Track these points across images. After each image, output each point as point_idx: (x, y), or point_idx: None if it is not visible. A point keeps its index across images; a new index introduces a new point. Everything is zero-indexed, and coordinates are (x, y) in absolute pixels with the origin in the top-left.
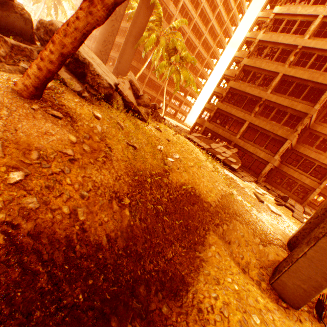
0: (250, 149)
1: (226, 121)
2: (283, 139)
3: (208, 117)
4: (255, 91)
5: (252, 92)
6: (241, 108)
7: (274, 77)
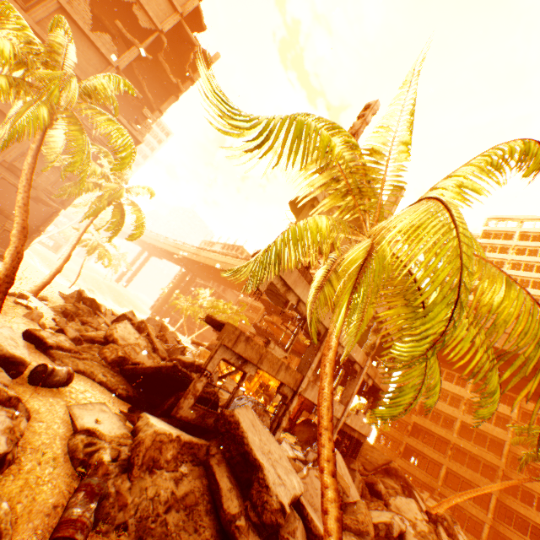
0: (458, 502)
1: (411, 451)
2: (487, 492)
3: (387, 442)
4: (440, 431)
5: (438, 432)
6: (432, 447)
7: (453, 420)
